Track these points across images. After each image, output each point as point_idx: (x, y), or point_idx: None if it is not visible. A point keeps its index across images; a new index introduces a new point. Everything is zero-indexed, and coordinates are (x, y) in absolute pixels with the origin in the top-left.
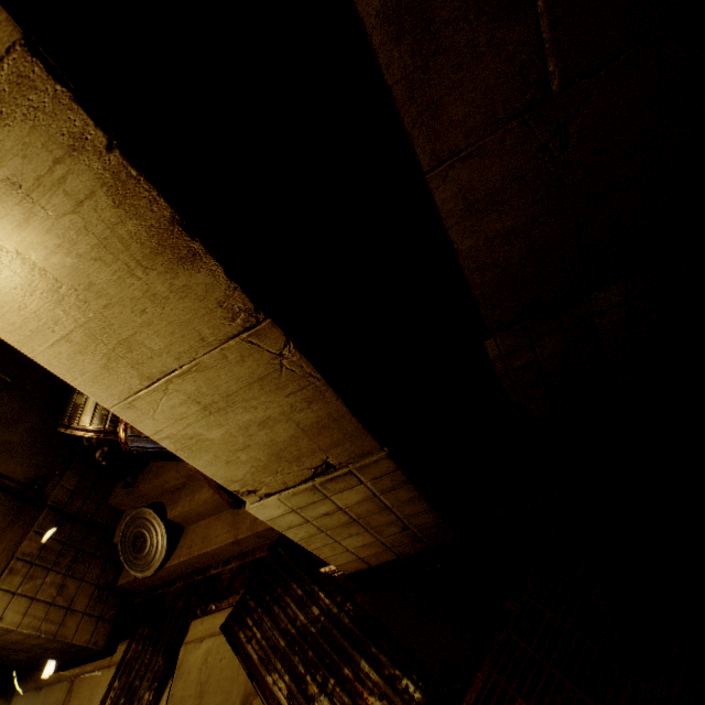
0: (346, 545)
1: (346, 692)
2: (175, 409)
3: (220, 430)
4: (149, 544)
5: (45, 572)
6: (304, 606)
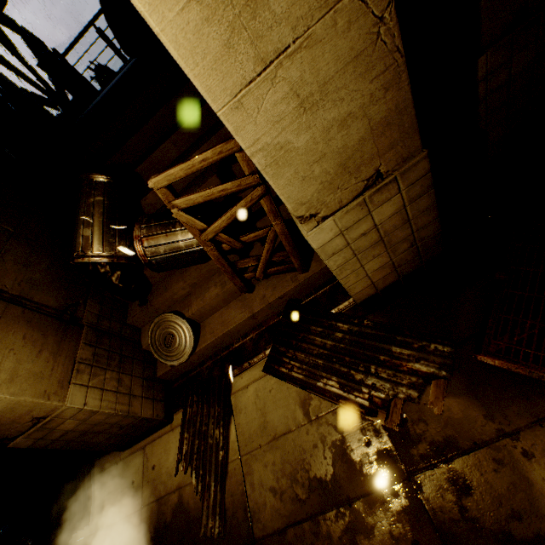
0: (367, 270)
1: (387, 368)
2: (276, 107)
3: (307, 135)
4: (178, 339)
5: (103, 371)
6: (328, 336)
